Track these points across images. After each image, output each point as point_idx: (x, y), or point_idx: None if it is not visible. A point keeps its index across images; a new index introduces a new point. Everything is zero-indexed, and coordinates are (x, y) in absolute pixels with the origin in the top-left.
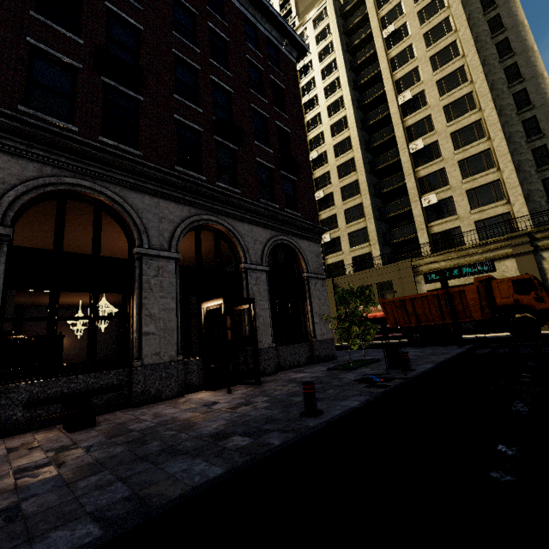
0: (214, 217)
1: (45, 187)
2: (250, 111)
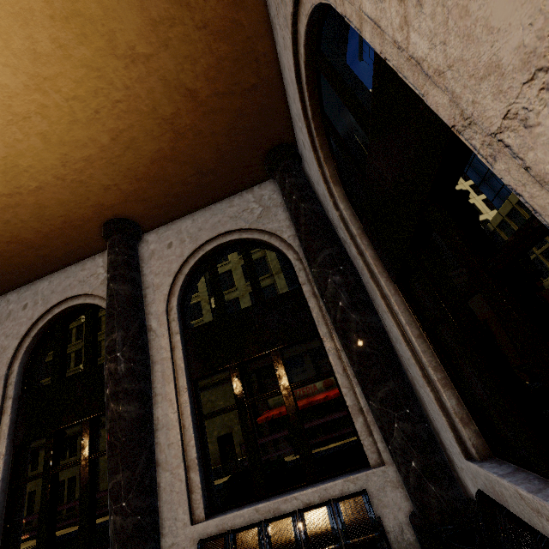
0: None
1: None
2: None
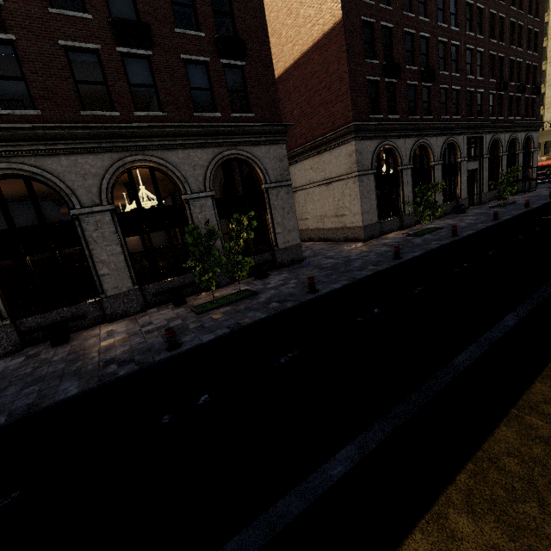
0: (514, 134)
1: (491, 141)
2: (525, 67)
